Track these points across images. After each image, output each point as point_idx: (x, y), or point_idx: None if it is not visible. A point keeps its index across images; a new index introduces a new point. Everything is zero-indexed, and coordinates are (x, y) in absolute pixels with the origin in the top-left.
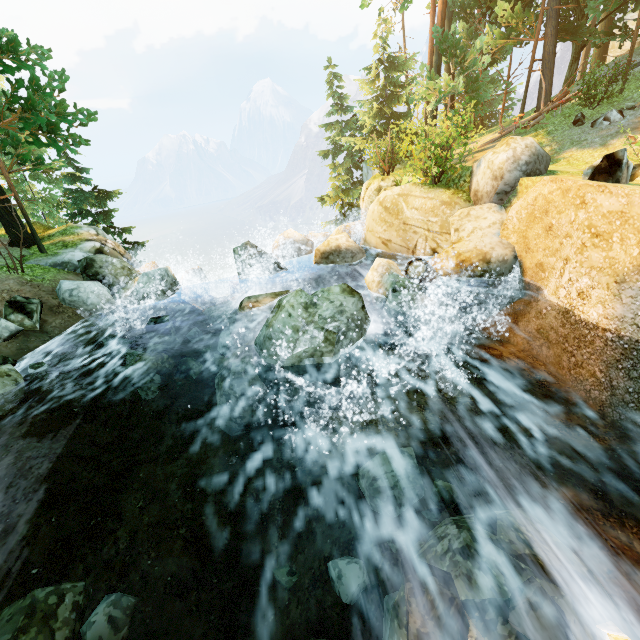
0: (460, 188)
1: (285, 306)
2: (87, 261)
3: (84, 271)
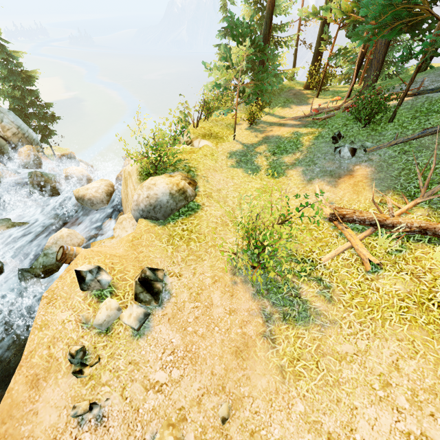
0: None
1: None
2: None
3: None
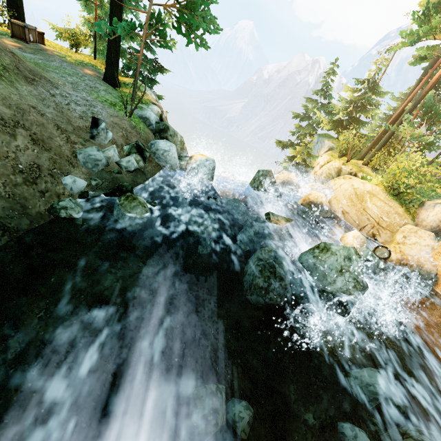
0: (408, 208)
1: (337, 254)
2: (165, 127)
3: (159, 132)
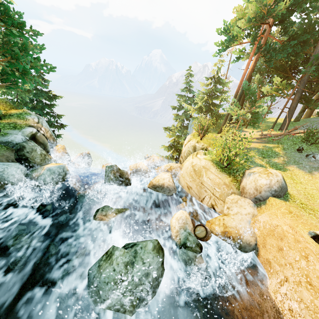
0: (236, 177)
1: (113, 263)
2: (20, 147)
3: (16, 151)
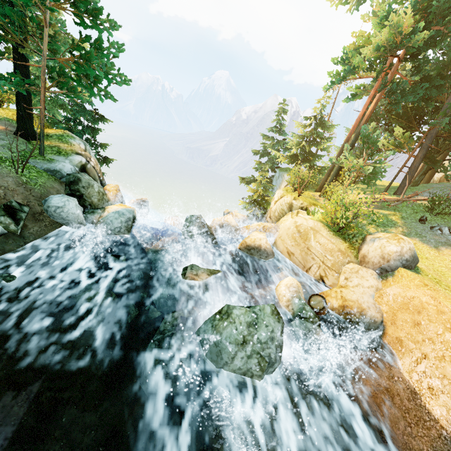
0: (352, 243)
1: (236, 321)
2: (75, 179)
3: (69, 184)
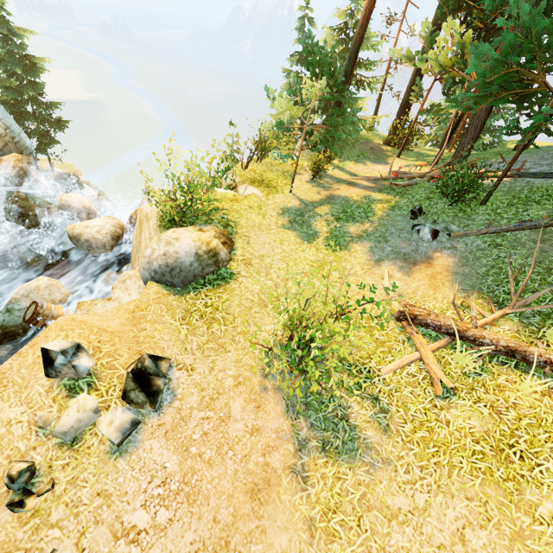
0: None
1: None
2: None
3: None
